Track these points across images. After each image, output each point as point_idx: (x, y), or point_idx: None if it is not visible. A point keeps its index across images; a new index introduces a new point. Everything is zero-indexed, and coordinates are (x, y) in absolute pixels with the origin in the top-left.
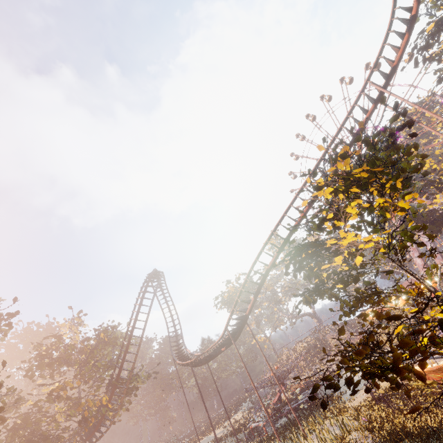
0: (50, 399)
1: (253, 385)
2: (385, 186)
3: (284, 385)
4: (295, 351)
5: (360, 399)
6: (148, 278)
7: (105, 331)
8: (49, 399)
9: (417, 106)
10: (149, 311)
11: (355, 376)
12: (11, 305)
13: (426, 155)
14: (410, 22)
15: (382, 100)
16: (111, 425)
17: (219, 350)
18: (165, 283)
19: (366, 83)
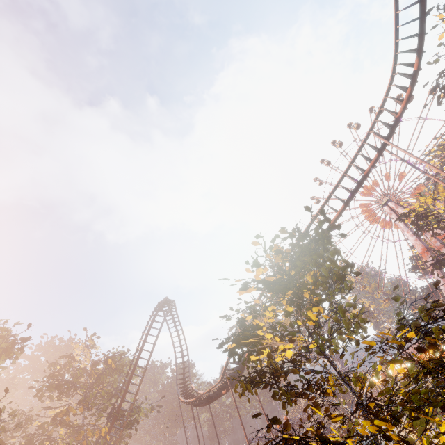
0: (55, 422)
1: (247, 441)
2: (304, 291)
3: None
4: None
5: None
6: (158, 307)
7: (113, 357)
8: (54, 423)
9: (419, 159)
10: (155, 341)
11: None
12: (25, 331)
13: (347, 261)
14: (412, 77)
15: (305, 207)
16: None
17: (219, 392)
18: (176, 311)
19: (369, 133)
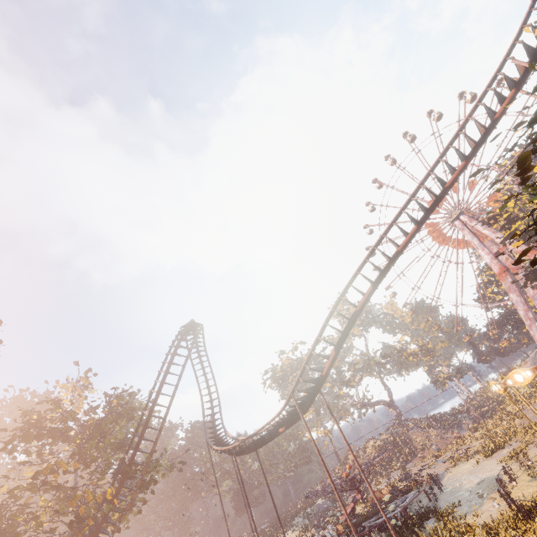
0: (34, 486)
1: (331, 481)
2: None
3: (361, 491)
4: (366, 450)
5: (489, 514)
6: (183, 330)
7: (119, 397)
8: (32, 487)
9: None
10: (181, 372)
11: (467, 484)
12: None
13: None
14: None
15: None
16: (114, 532)
17: (275, 431)
18: (203, 341)
19: (504, 60)
